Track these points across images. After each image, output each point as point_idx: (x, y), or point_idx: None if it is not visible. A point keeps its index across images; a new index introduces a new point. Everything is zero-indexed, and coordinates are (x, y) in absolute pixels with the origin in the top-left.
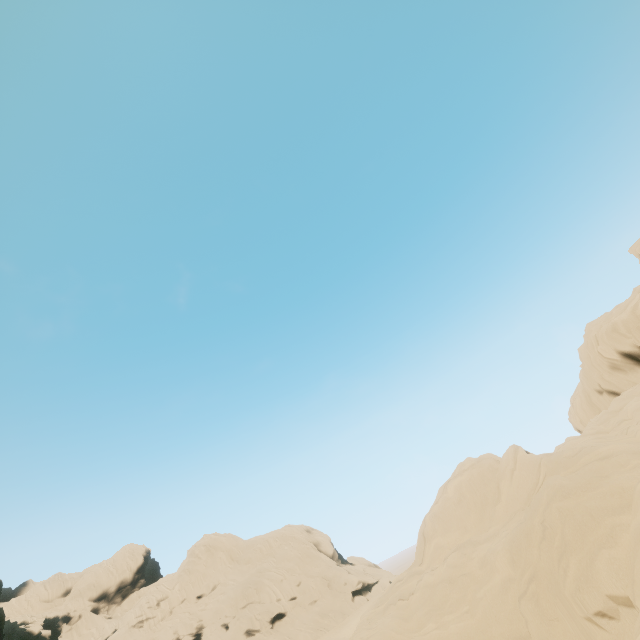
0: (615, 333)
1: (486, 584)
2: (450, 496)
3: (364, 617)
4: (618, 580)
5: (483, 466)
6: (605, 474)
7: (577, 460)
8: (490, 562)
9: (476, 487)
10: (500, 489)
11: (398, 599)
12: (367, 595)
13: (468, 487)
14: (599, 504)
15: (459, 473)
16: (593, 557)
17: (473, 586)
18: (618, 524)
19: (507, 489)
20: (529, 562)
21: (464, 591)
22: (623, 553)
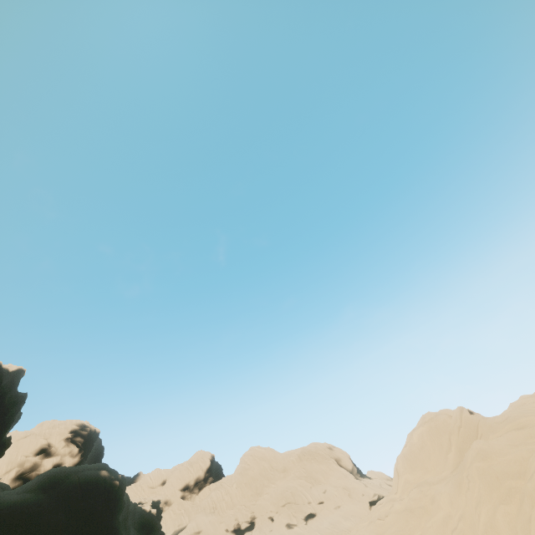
0: None
1: (433, 517)
2: (415, 442)
3: (355, 528)
4: (509, 529)
5: (439, 420)
6: (516, 443)
7: (503, 426)
8: (437, 500)
9: (434, 437)
10: (451, 441)
11: (377, 518)
12: None
13: (428, 436)
14: (503, 469)
15: (421, 424)
16: (495, 509)
17: (426, 517)
18: (514, 487)
19: (455, 442)
20: (460, 505)
21: (419, 520)
22: (515, 510)
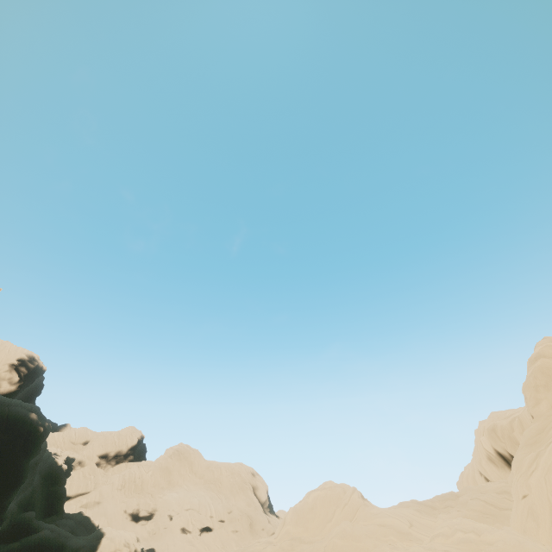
0: (493, 433)
1: None
2: (309, 501)
3: None
4: None
5: (335, 491)
6: (372, 536)
7: (373, 518)
8: None
9: (325, 504)
10: (335, 513)
11: None
12: None
13: (321, 501)
14: (350, 551)
15: (321, 488)
16: None
17: None
18: None
19: (337, 515)
20: None
21: None
22: None
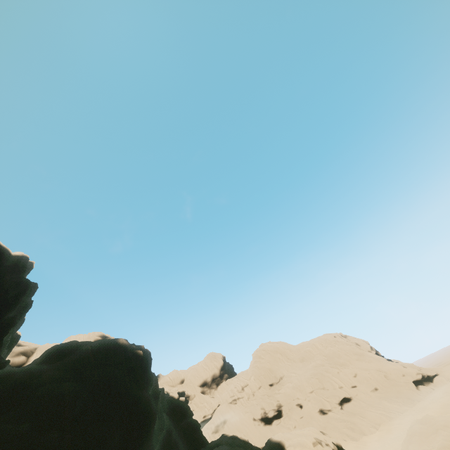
0: None
1: None
2: None
3: None
4: None
5: None
6: None
7: None
8: None
9: None
10: None
11: None
12: (430, 385)
13: None
14: None
15: None
16: None
17: None
18: None
19: None
20: None
21: None
22: None
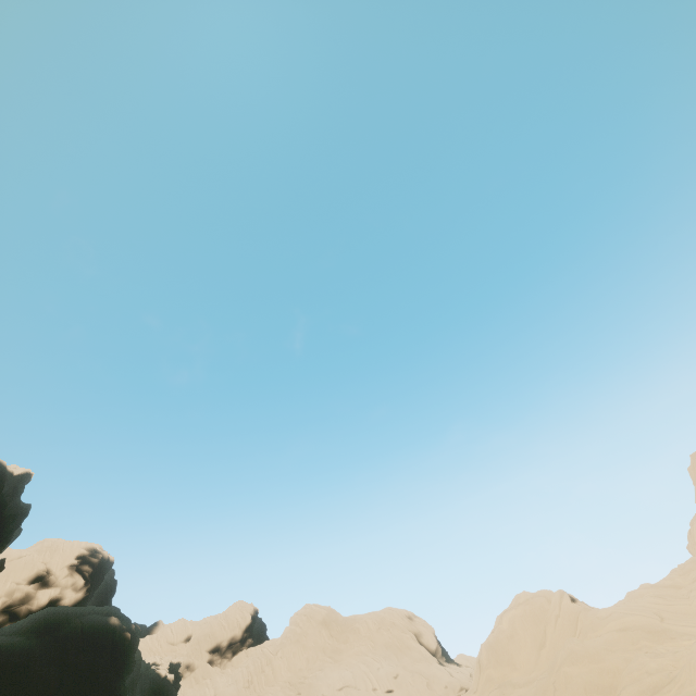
0: None
1: None
2: (504, 628)
3: None
4: None
5: (535, 604)
6: (614, 648)
7: (605, 624)
8: None
9: (528, 625)
10: (546, 633)
11: None
12: None
13: (520, 623)
14: (593, 679)
15: (514, 606)
16: None
17: None
18: None
19: (551, 635)
20: None
21: None
22: None
